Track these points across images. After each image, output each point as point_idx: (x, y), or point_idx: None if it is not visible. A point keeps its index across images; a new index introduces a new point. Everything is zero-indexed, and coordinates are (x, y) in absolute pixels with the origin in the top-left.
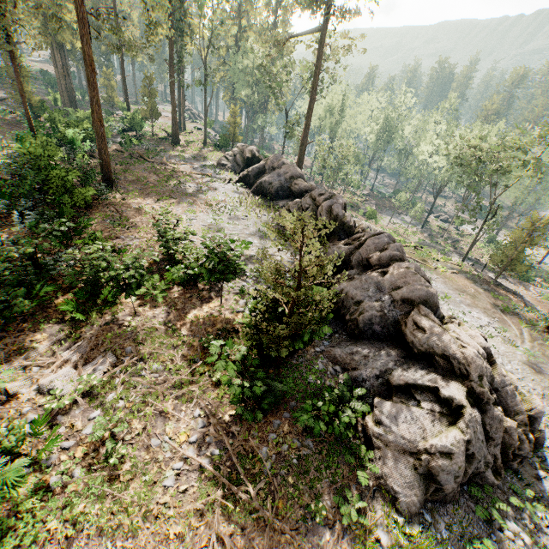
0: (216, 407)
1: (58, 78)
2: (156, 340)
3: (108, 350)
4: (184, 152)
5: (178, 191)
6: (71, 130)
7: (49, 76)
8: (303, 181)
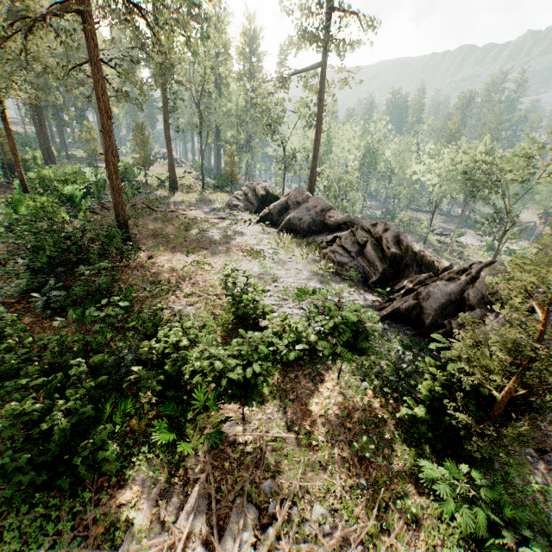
0: None
1: (38, 135)
2: (293, 461)
3: (238, 495)
4: (186, 197)
5: (204, 240)
6: (70, 187)
7: (20, 136)
8: (337, 213)
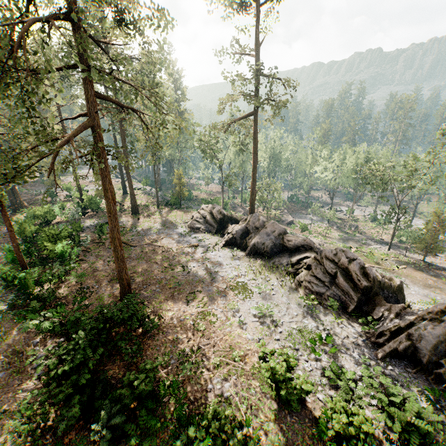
0: None
1: None
2: None
3: None
4: (150, 221)
5: (192, 278)
6: (60, 245)
7: None
8: (293, 236)
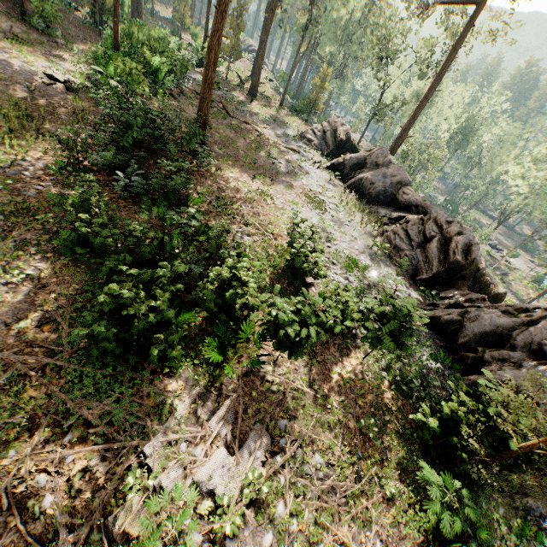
0: (398, 542)
1: None
2: (307, 413)
3: (258, 421)
4: (262, 110)
5: (271, 168)
6: (158, 58)
7: None
8: (413, 191)
